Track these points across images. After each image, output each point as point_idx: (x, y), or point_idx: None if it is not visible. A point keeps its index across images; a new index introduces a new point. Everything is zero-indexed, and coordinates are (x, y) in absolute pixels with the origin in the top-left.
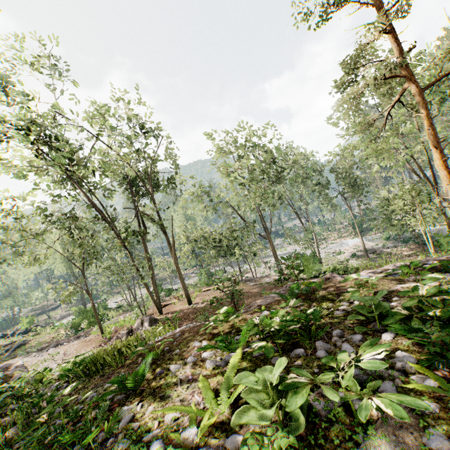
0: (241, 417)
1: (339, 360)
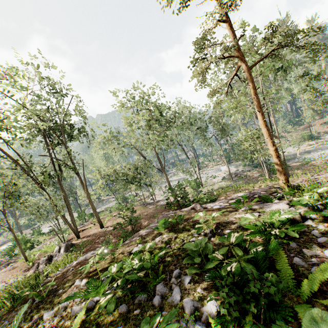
0: None
1: None
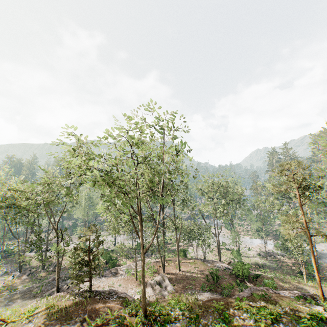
0: None
1: None
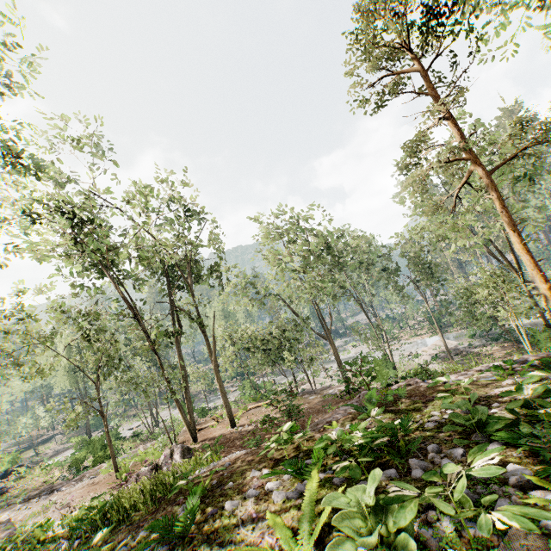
0: (335, 550)
1: (443, 472)
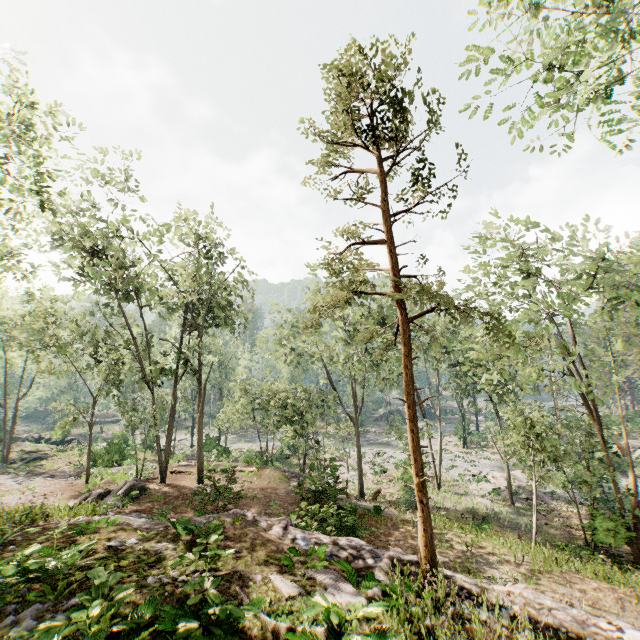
0: None
1: None
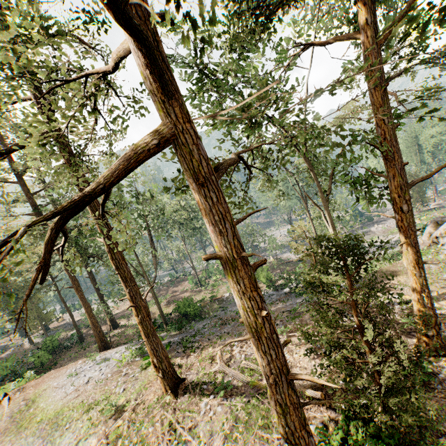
0: None
1: None
